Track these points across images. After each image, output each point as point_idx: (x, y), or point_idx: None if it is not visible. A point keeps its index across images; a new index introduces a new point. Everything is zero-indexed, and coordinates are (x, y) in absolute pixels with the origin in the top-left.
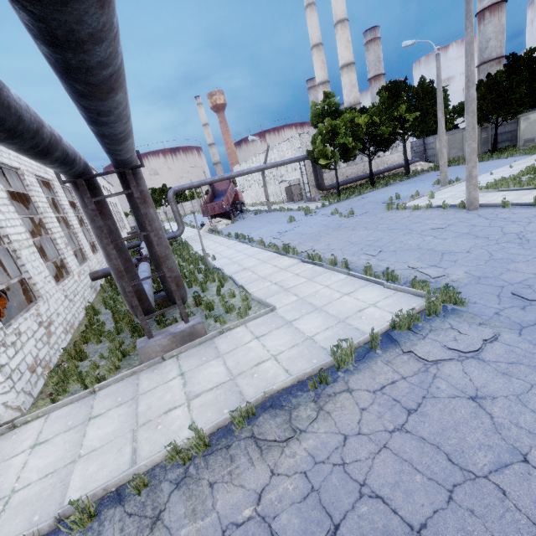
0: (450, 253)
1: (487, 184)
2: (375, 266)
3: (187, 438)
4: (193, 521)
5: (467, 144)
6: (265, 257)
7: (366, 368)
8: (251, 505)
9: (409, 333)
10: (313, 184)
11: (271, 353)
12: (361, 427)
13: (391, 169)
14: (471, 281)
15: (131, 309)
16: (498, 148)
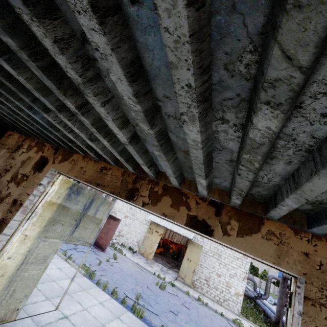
0: None
1: None
2: None
3: None
4: None
5: None
6: None
7: None
8: None
9: None
10: None
11: None
12: None
13: None
14: None
15: (277, 316)
16: None
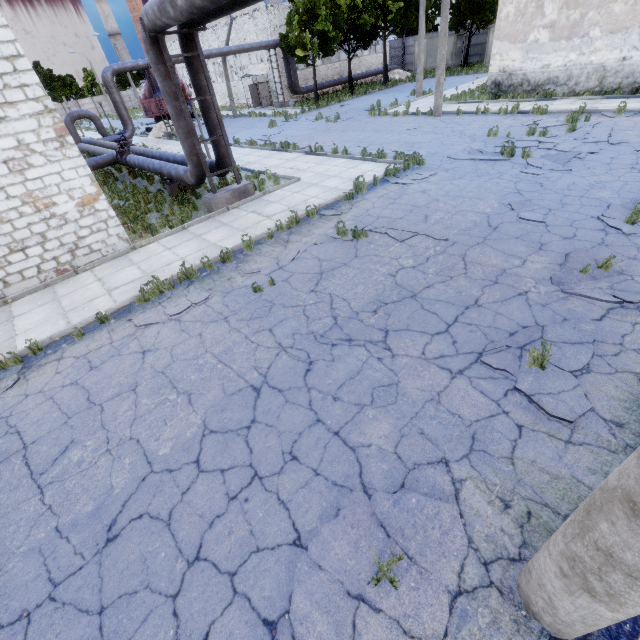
0: (419, 143)
1: (451, 96)
2: (368, 153)
3: (287, 218)
4: (307, 237)
5: (439, 50)
6: (265, 154)
7: (373, 192)
8: (332, 229)
9: (394, 178)
10: (285, 84)
11: (312, 196)
12: (374, 206)
13: (369, 75)
14: (429, 156)
15: (195, 169)
16: (469, 63)
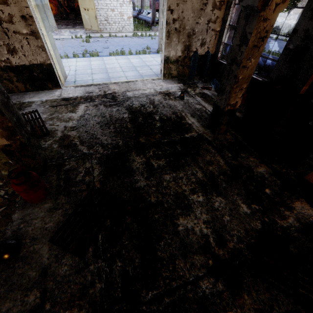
0: None
1: None
2: None
3: None
4: None
5: None
6: None
7: None
8: None
9: None
10: None
11: None
12: None
13: None
14: None
15: (152, 19)
16: None
